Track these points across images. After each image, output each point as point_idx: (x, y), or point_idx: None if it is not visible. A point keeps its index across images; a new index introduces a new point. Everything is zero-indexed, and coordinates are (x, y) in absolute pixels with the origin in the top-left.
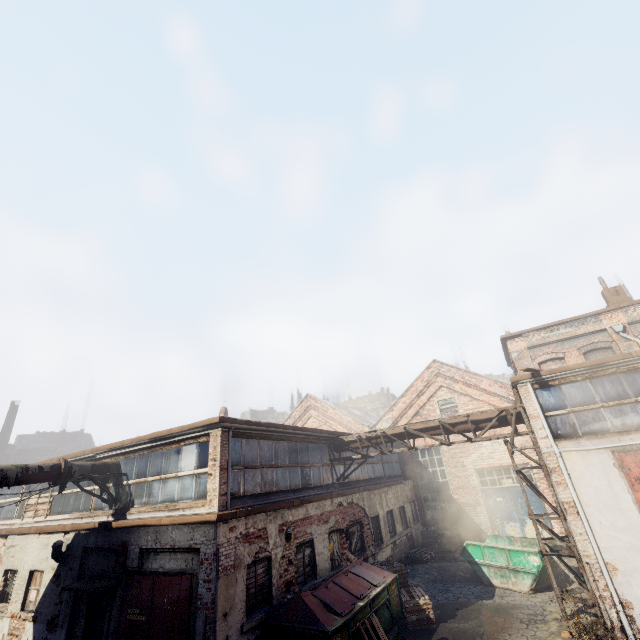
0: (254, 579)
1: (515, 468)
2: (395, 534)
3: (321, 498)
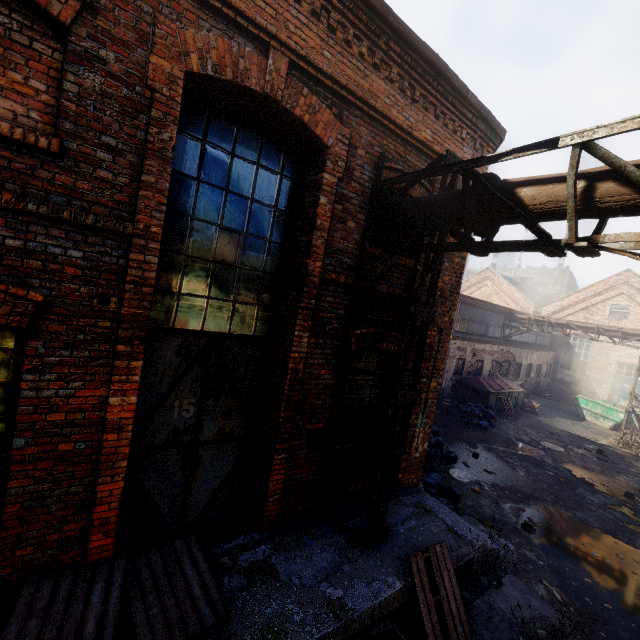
0: (457, 365)
1: (638, 367)
2: (528, 377)
3: (493, 343)
